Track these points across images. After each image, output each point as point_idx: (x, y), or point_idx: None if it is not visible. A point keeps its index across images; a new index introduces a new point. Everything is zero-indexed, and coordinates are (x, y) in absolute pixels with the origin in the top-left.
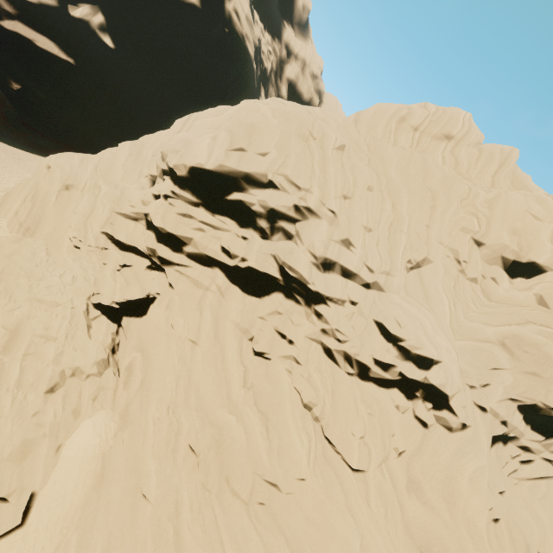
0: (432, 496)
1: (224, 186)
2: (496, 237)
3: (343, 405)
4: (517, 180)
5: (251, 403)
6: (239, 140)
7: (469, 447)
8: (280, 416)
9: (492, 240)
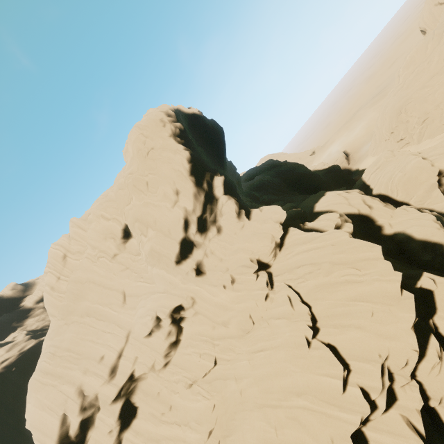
0: (226, 317)
1: (65, 441)
2: (108, 248)
3: (187, 363)
4: (87, 219)
5: (185, 429)
6: (36, 435)
7: (198, 295)
8: (189, 412)
9: (110, 250)
